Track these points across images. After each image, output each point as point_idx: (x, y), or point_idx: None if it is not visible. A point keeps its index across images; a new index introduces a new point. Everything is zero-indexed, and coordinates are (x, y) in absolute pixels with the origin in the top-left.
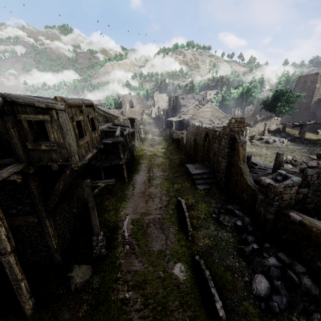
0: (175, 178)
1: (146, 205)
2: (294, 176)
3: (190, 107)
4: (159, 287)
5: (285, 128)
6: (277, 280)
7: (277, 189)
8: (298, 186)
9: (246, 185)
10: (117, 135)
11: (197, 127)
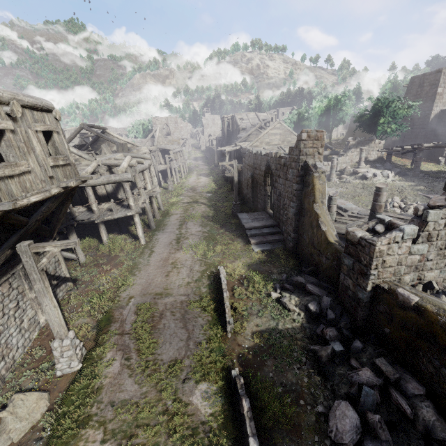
0: (220, 236)
1: (165, 280)
2: (405, 224)
3: (251, 130)
4: (161, 432)
5: (390, 155)
6: (374, 413)
7: (374, 248)
8: (412, 241)
9: (325, 242)
10: (121, 169)
11: (255, 156)
